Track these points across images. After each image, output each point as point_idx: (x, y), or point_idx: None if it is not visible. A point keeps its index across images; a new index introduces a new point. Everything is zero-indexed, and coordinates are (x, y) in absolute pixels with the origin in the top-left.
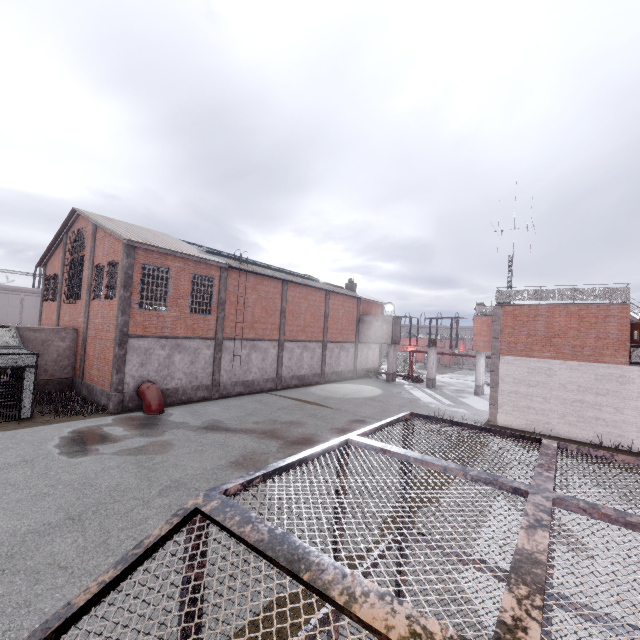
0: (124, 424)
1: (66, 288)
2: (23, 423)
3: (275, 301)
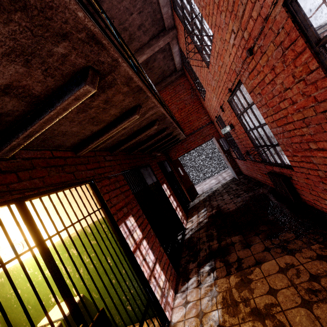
0: None
1: None
2: None
3: None
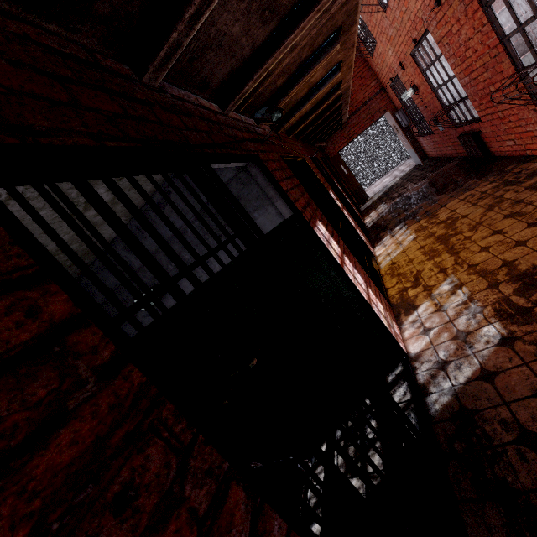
0: None
1: None
2: None
3: None
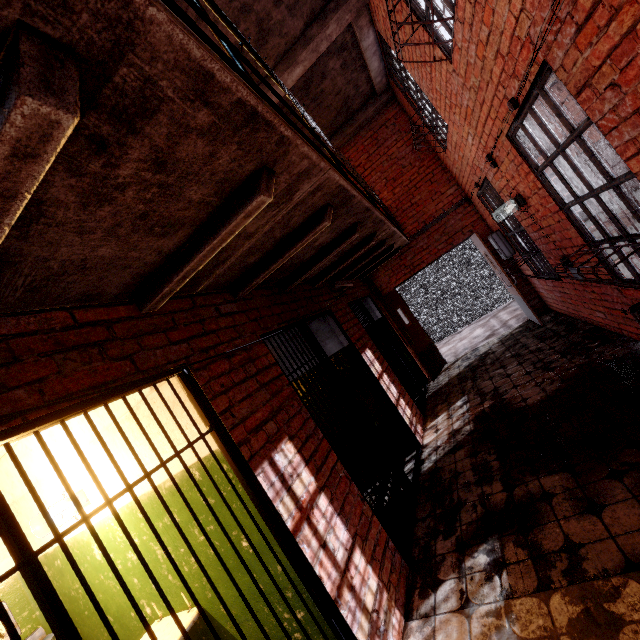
0: None
1: None
2: None
3: None
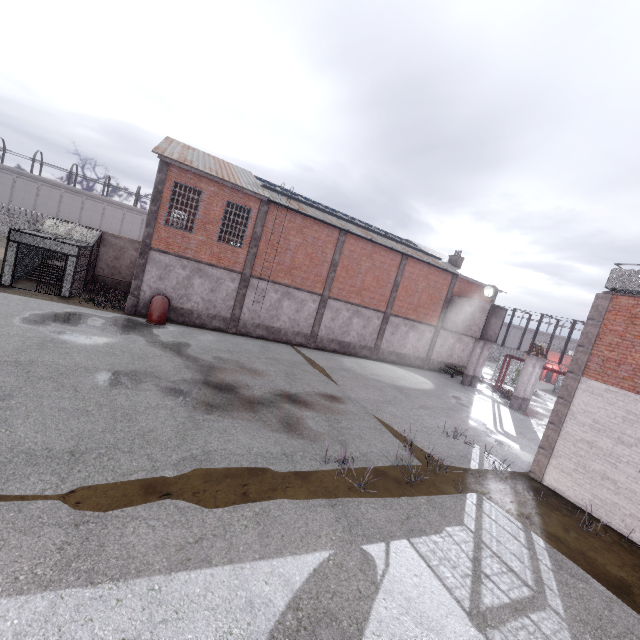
0: (113, 320)
1: None
2: (57, 298)
3: (325, 251)
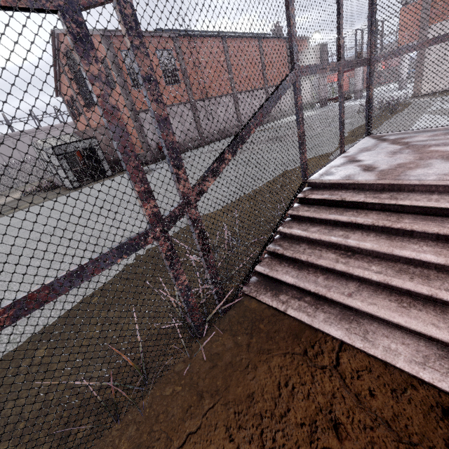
0: (161, 164)
1: (82, 102)
2: (111, 177)
3: (221, 60)
